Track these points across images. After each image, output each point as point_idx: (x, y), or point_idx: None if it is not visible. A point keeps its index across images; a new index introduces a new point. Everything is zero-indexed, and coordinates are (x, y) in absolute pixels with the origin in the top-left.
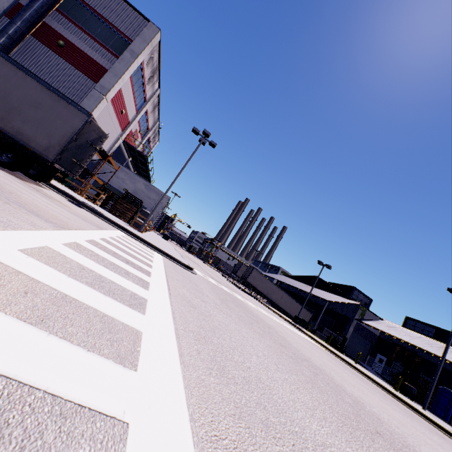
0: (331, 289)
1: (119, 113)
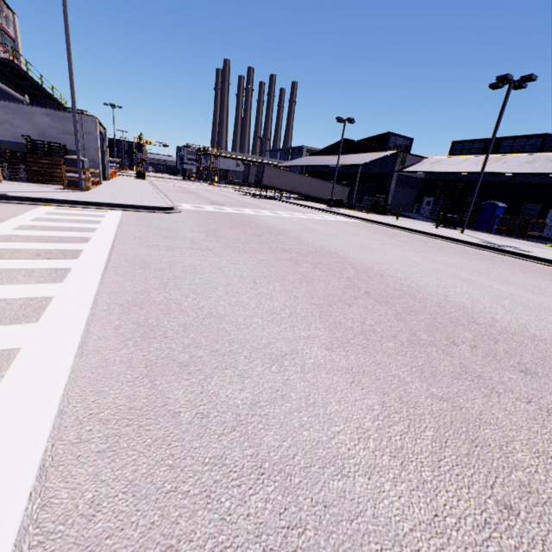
0: (364, 149)
1: None
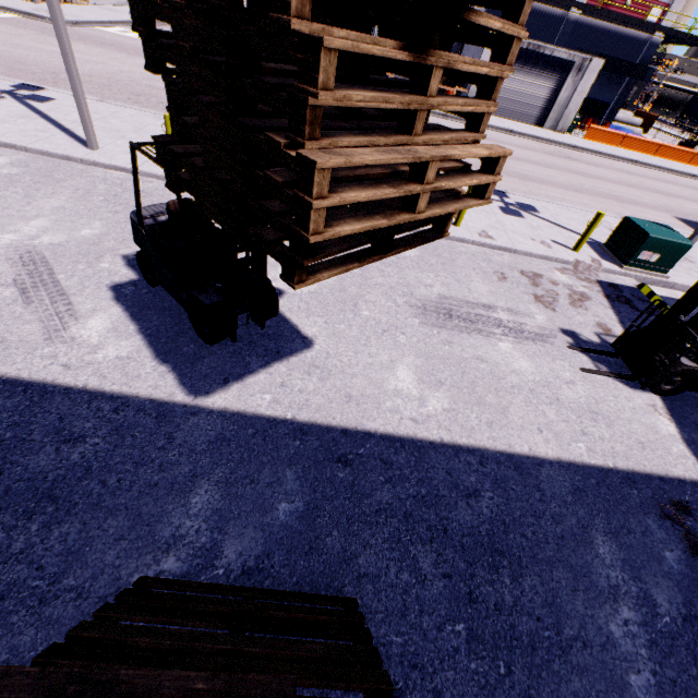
0: None
1: None
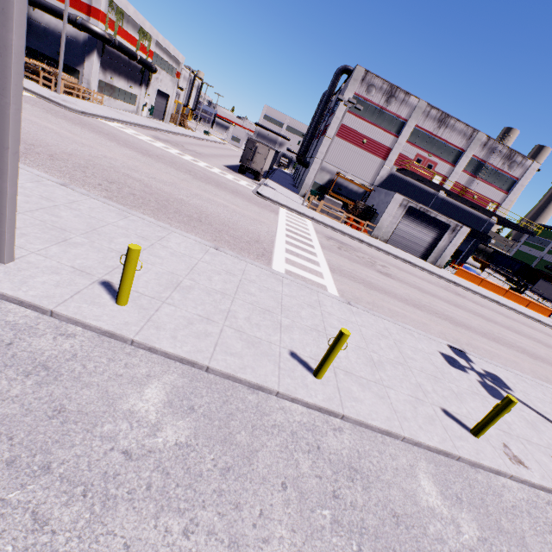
0: None
1: (360, 144)
